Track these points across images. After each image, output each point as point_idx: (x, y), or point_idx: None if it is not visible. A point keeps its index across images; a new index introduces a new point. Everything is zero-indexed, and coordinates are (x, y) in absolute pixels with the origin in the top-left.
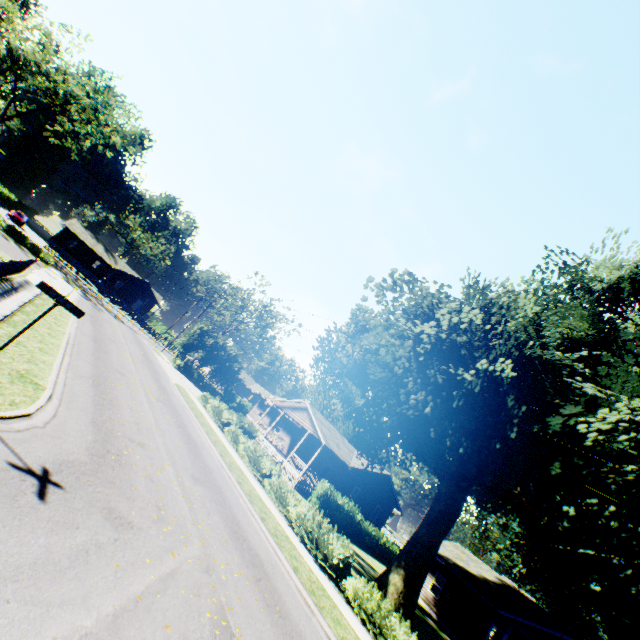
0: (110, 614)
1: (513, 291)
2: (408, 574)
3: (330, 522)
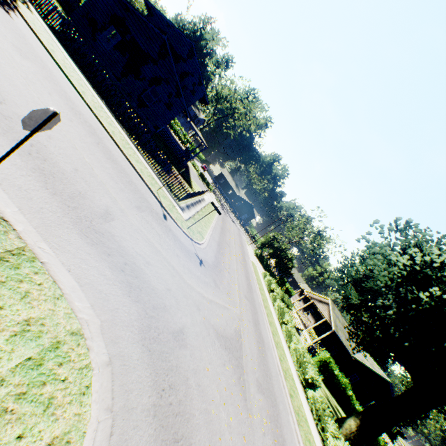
0: (210, 298)
1: None
2: (361, 425)
3: (325, 382)
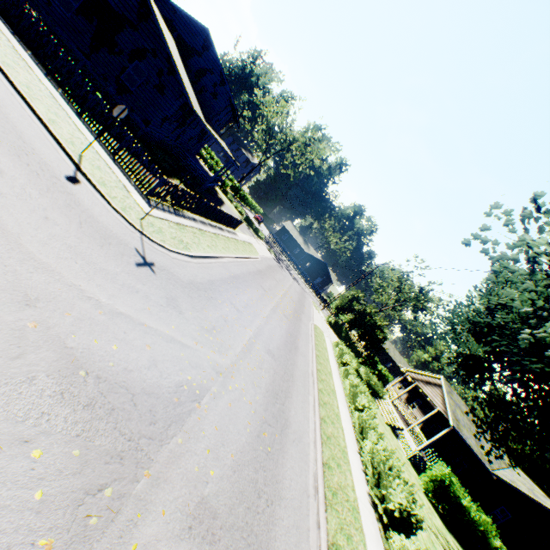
0: (119, 310)
1: None
2: None
3: (448, 522)
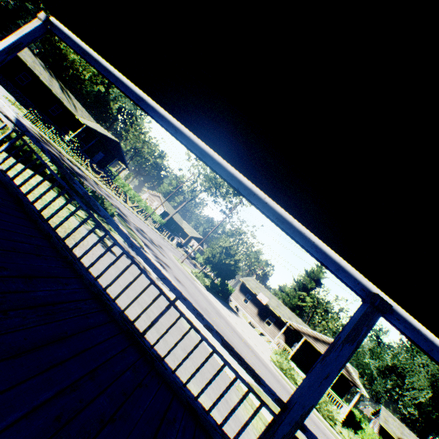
0: None
1: None
2: None
3: None
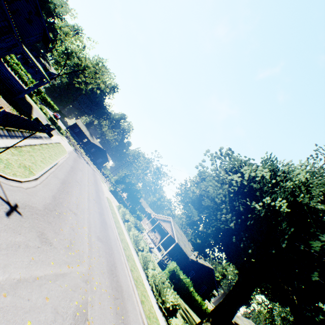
0: (16, 279)
1: (292, 164)
2: None
3: (174, 288)
